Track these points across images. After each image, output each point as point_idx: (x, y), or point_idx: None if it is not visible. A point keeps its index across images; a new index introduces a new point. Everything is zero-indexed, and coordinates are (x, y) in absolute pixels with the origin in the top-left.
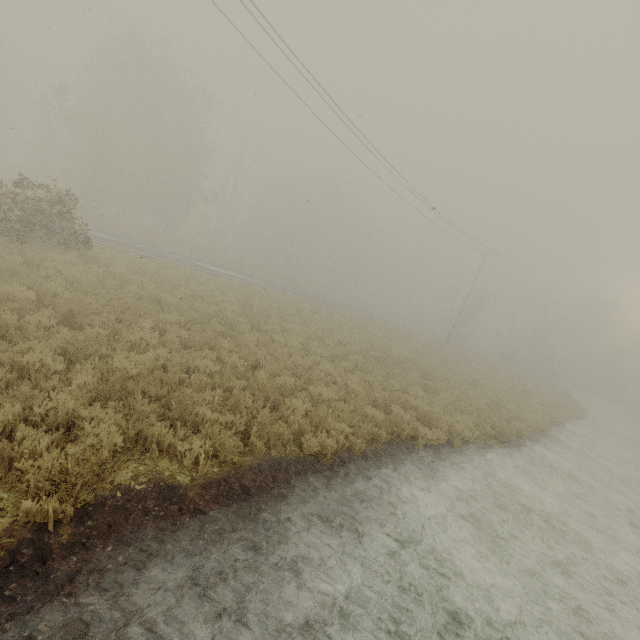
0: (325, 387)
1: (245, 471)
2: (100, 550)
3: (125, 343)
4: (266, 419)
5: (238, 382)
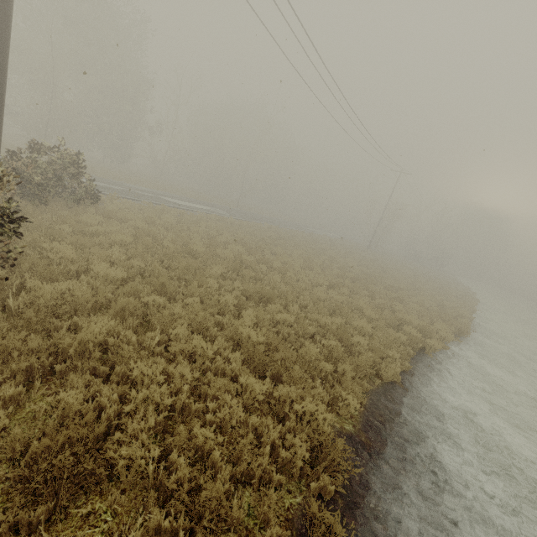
0: (359, 319)
1: (370, 409)
2: (362, 504)
3: (217, 307)
4: (363, 363)
5: (312, 329)
